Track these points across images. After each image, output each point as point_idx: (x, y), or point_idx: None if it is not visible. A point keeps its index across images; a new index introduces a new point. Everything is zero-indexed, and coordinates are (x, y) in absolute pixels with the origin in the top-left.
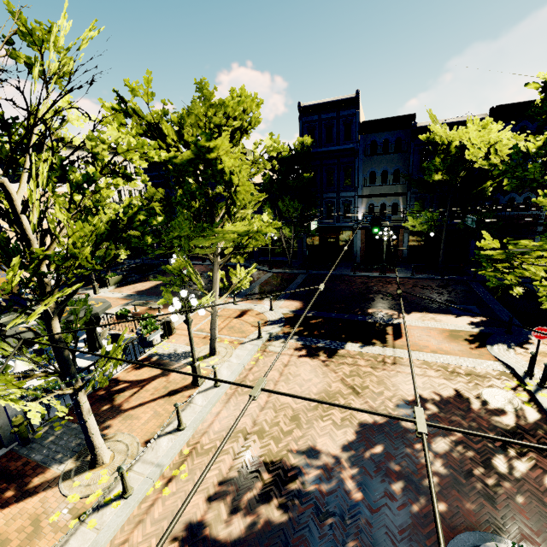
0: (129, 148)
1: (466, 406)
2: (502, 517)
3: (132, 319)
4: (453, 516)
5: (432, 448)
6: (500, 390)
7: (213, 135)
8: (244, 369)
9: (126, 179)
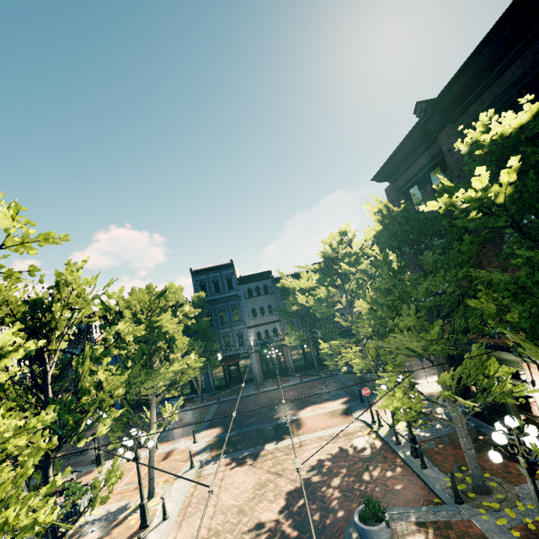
0: (128, 332)
1: (346, 454)
2: None
3: None
4: (347, 514)
5: (332, 485)
6: (362, 437)
7: (161, 313)
8: (186, 497)
9: (122, 349)
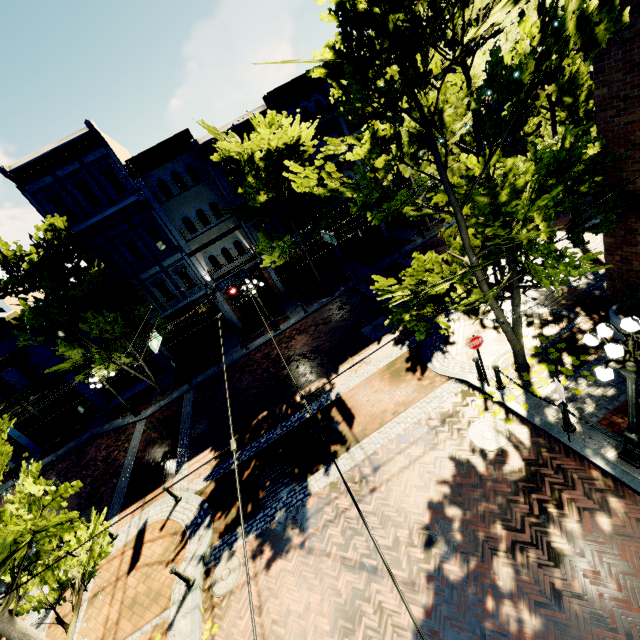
0: None
1: (475, 476)
2: (627, 639)
3: None
4: None
5: (502, 589)
6: (479, 421)
7: None
8: None
9: None
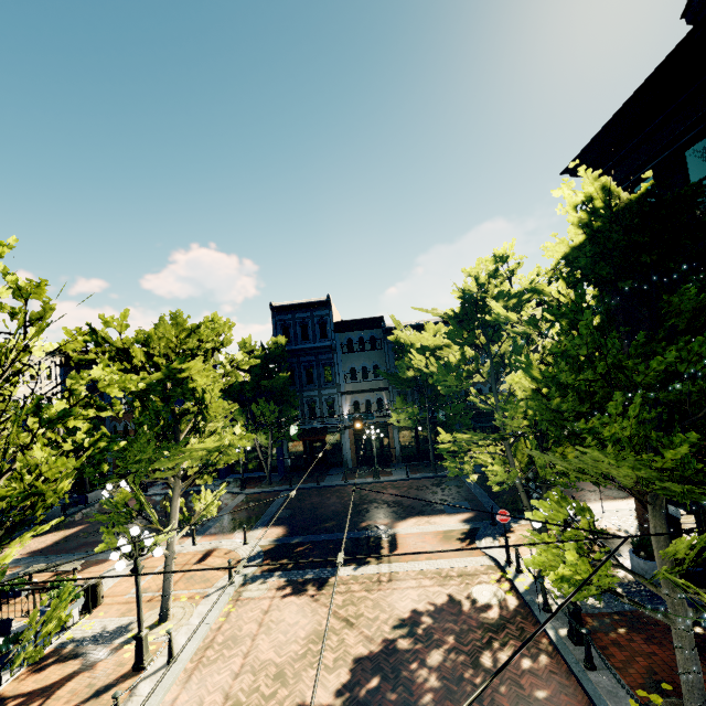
0: (110, 383)
1: (458, 609)
2: None
3: (23, 596)
4: None
5: (428, 663)
6: (487, 584)
7: (187, 359)
8: (211, 630)
9: (99, 410)
